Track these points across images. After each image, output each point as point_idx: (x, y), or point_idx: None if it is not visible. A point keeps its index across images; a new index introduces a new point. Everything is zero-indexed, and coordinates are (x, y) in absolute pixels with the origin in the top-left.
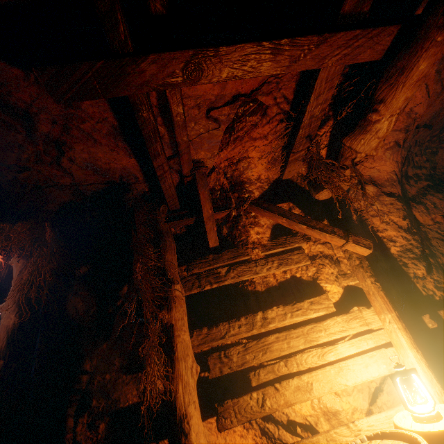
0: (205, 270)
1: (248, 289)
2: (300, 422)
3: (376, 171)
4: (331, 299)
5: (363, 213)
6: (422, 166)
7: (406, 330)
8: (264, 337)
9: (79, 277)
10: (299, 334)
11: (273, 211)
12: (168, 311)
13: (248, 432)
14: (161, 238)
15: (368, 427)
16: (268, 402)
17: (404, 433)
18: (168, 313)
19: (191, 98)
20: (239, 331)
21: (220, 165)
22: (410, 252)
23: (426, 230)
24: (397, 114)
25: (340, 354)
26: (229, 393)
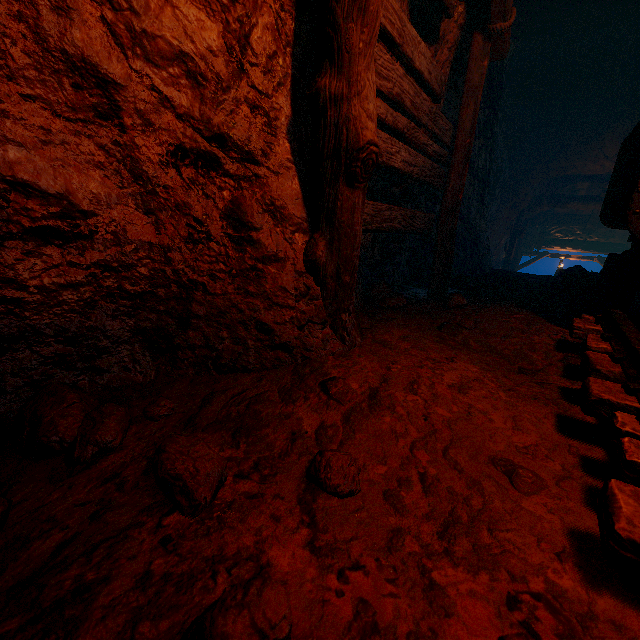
0: None
1: None
2: None
3: None
4: None
5: None
6: None
7: None
8: None
9: None
10: None
11: None
12: None
13: None
14: None
15: None
16: None
17: None
18: None
19: None
20: None
21: None
22: None
23: None
24: None
25: None
26: None
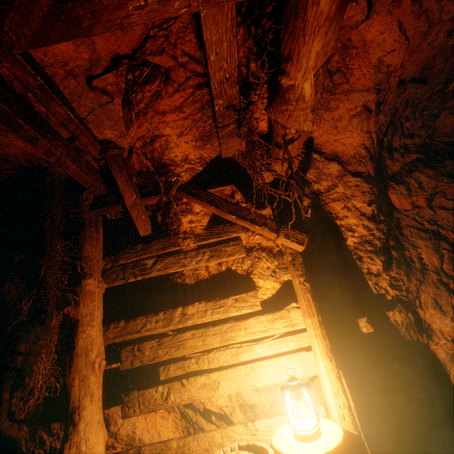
0: (132, 261)
1: (178, 281)
2: (215, 412)
3: (340, 145)
4: (262, 295)
5: (323, 196)
6: (415, 134)
7: (325, 337)
8: (180, 333)
9: (16, 264)
10: (217, 331)
11: (202, 199)
12: (75, 306)
13: (169, 414)
14: (81, 229)
15: (267, 427)
16: (172, 396)
17: (267, 451)
18: (75, 308)
19: (55, 66)
20: (156, 326)
21: (135, 145)
22: (369, 244)
23: (400, 217)
24: (312, 76)
25: (256, 355)
26: (153, 379)
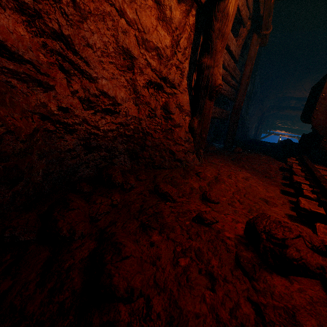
0: None
1: None
2: None
3: None
4: None
5: None
6: None
7: None
8: None
9: None
10: None
11: None
12: None
13: None
14: None
15: None
16: None
17: None
18: None
19: None
20: None
21: None
22: None
23: None
24: None
25: None
26: None
